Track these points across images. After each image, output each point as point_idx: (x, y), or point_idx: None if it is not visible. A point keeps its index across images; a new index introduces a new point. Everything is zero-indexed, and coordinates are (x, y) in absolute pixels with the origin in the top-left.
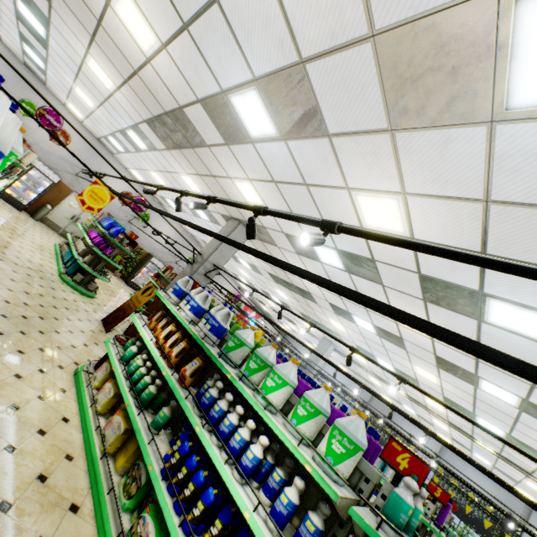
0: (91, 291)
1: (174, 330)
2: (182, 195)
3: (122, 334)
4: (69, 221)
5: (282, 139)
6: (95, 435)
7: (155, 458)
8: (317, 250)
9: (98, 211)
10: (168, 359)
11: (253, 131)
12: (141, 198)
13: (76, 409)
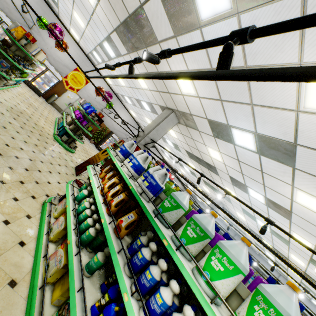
0: (72, 148)
1: (117, 182)
2: (135, 61)
3: (87, 178)
4: (67, 106)
5: (235, 14)
6: (41, 262)
7: (81, 310)
8: (234, 134)
9: (77, 90)
10: (108, 207)
11: (204, 12)
12: (108, 92)
13: (35, 233)
